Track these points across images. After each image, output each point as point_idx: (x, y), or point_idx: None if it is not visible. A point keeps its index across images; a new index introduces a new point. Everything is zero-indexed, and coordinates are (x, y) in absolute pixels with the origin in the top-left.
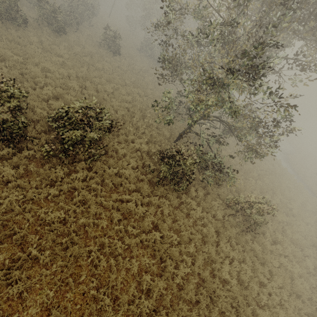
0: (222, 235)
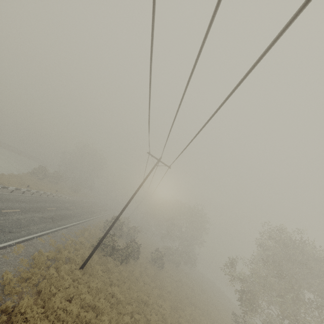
0: None
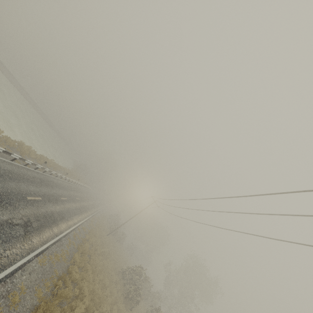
0: None
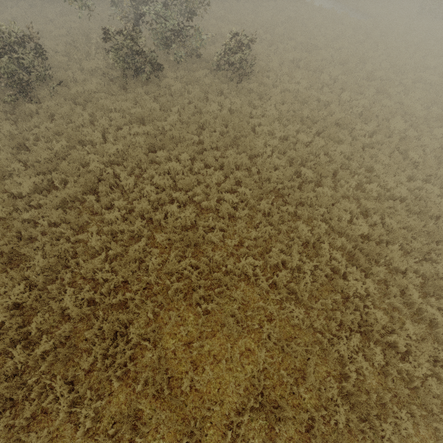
0: (211, 93)
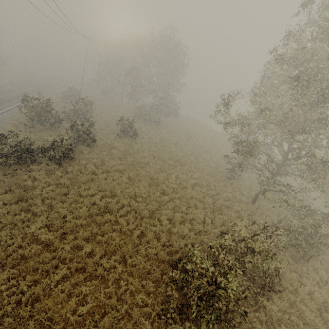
0: None
